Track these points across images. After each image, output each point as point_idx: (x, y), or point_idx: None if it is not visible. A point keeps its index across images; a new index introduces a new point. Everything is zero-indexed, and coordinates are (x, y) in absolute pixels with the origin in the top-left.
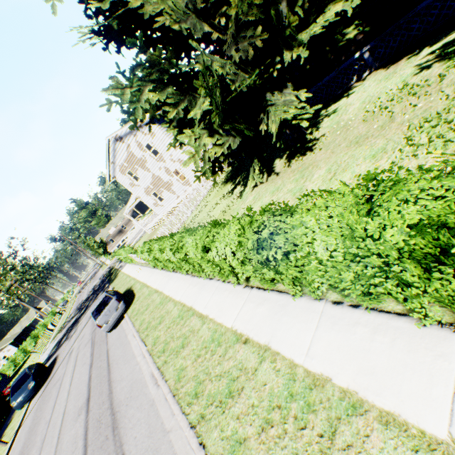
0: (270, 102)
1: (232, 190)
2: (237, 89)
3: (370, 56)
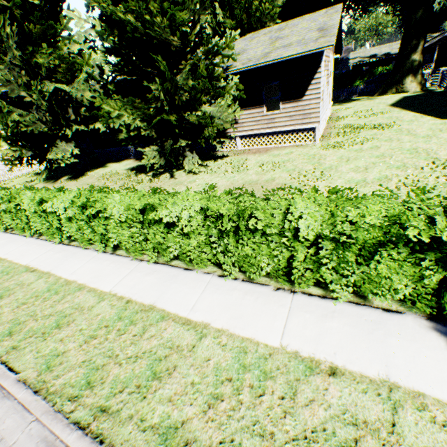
0: (57, 145)
1: (33, 181)
2: (29, 130)
3: (134, 151)
